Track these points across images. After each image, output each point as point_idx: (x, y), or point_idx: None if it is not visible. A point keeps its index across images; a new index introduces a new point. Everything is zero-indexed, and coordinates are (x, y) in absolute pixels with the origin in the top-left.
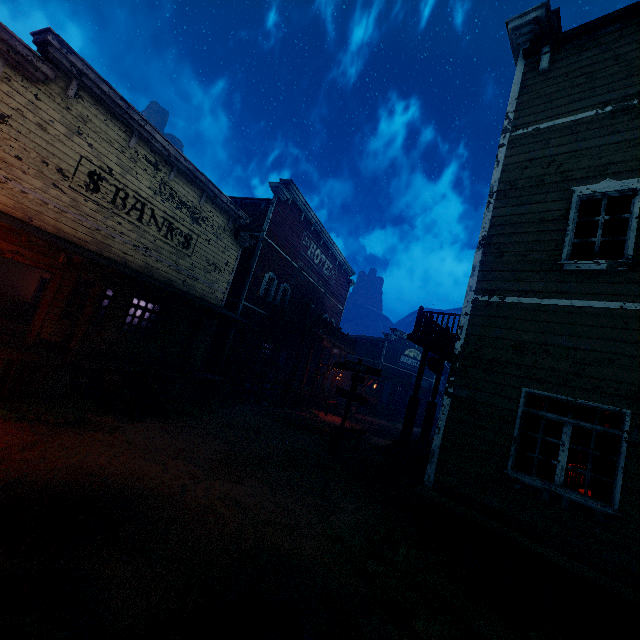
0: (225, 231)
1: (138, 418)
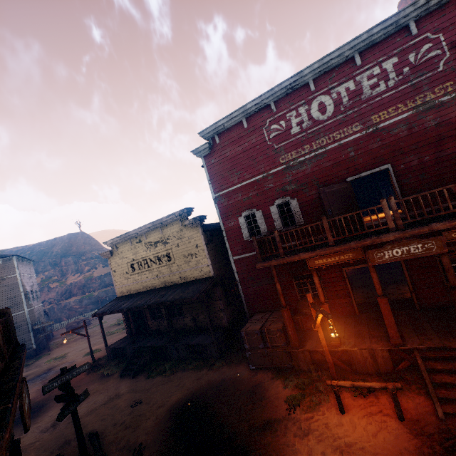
0: (183, 230)
1: (126, 376)
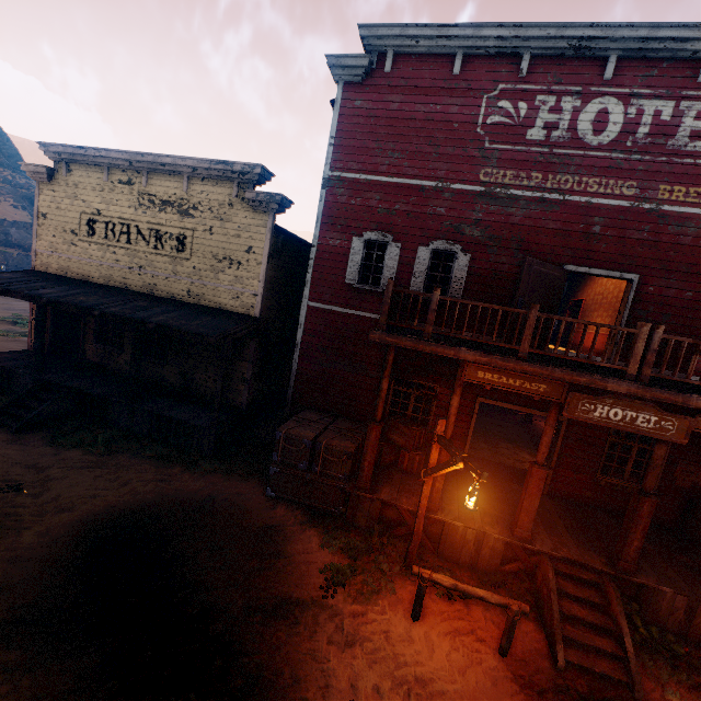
0: (234, 206)
1: None
